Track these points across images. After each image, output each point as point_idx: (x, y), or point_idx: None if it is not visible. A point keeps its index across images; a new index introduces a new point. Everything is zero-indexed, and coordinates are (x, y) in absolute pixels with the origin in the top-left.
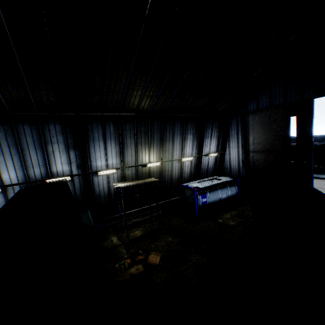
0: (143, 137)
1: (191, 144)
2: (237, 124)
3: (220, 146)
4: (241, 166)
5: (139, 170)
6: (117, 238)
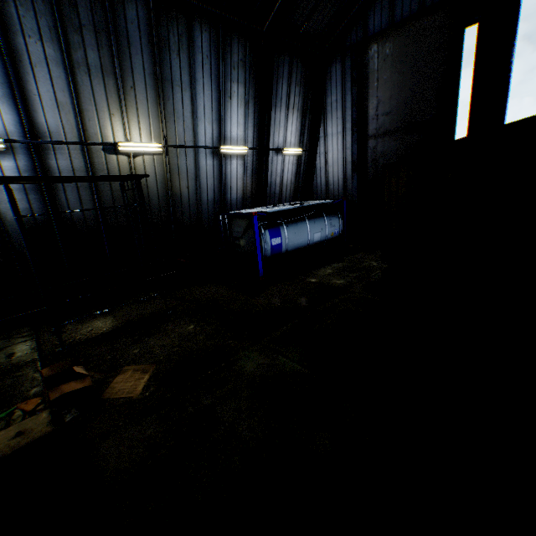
0: (95, 50)
1: (243, 115)
2: (343, 76)
3: (307, 136)
4: (350, 176)
5: (97, 161)
6: (31, 347)
